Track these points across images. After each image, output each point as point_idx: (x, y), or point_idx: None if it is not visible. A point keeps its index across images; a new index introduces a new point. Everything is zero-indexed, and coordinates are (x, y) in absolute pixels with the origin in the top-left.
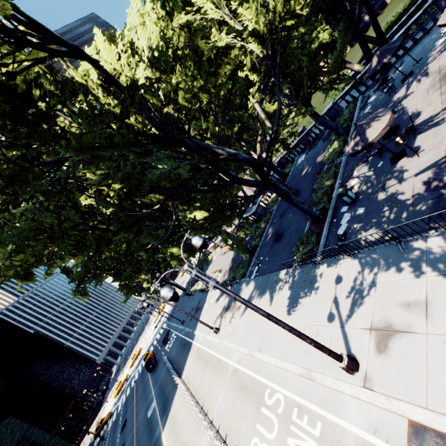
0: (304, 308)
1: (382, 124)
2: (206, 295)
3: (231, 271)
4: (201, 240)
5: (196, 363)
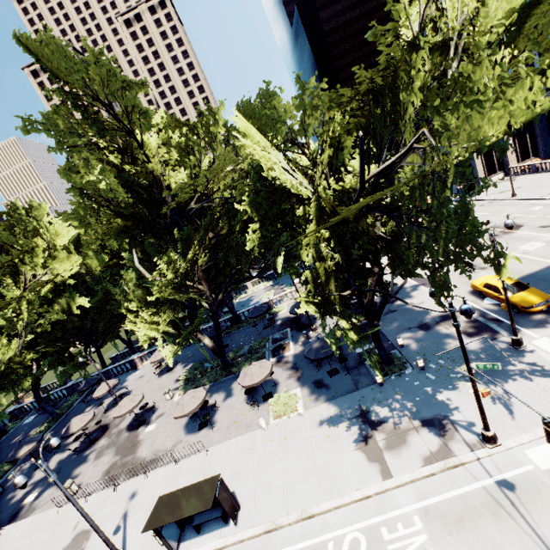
0: None
1: (28, 448)
2: None
3: None
4: None
5: None
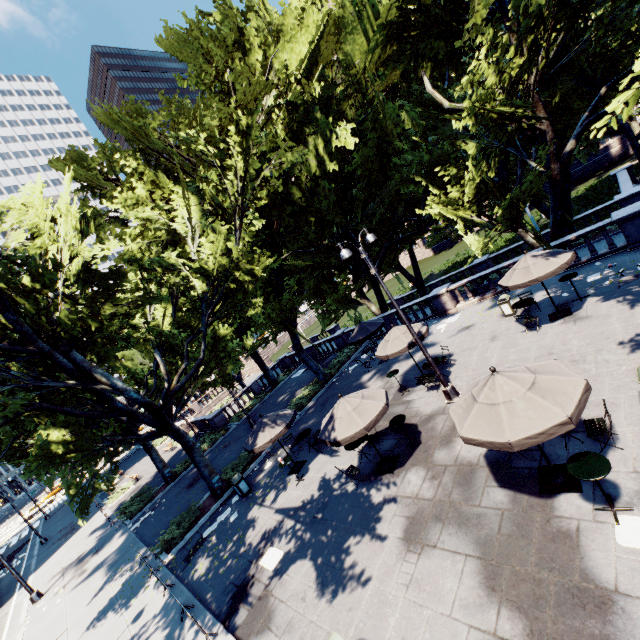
0: (93, 637)
1: (269, 436)
2: (96, 512)
3: (134, 494)
4: None
5: None
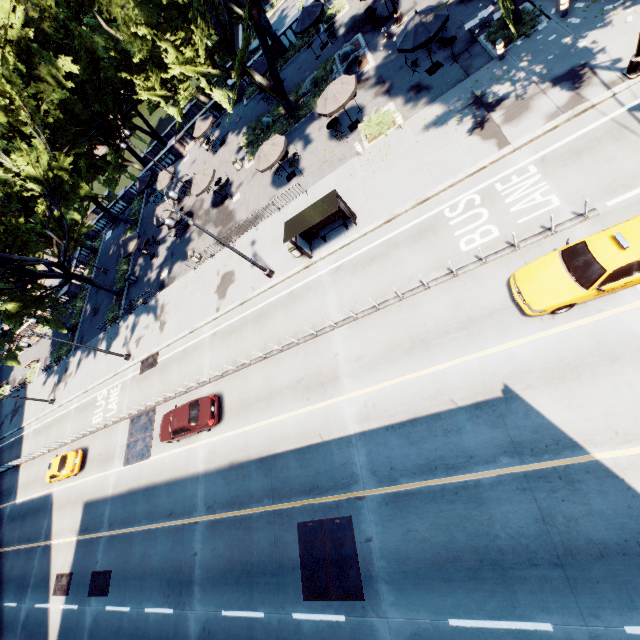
0: (114, 348)
1: (134, 244)
2: (26, 391)
3: (53, 354)
4: (35, 320)
5: (36, 439)
